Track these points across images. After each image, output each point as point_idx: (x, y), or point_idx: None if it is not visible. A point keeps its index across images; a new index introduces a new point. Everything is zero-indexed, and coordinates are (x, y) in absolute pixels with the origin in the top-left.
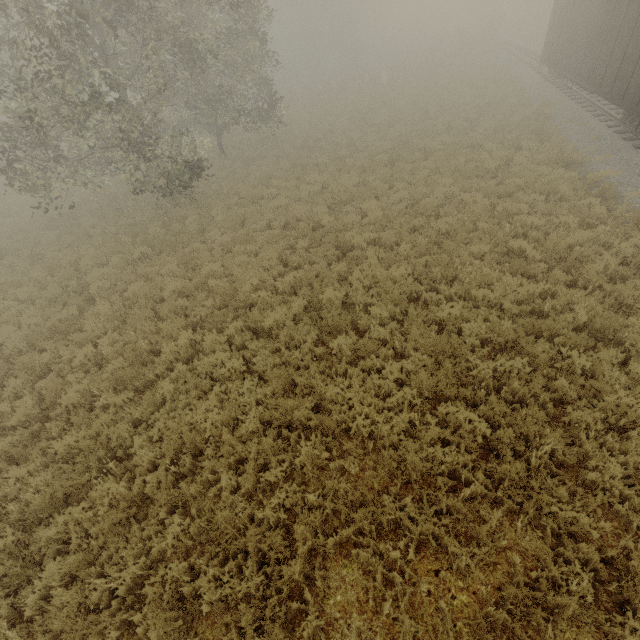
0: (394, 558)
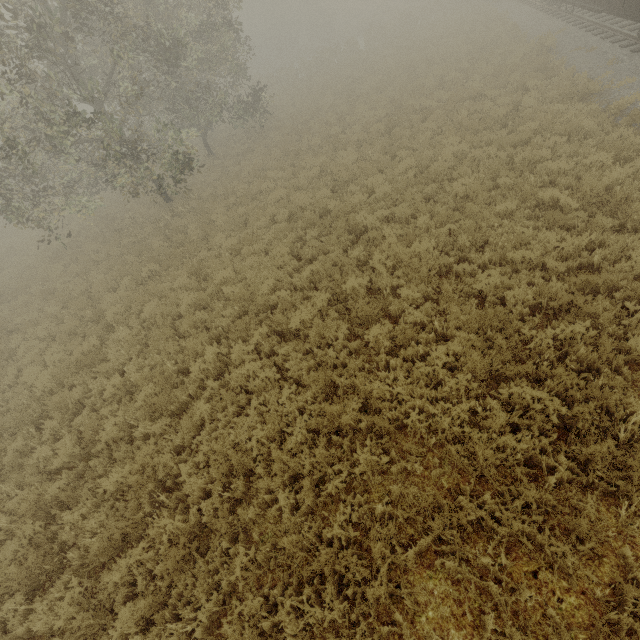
0: (484, 564)
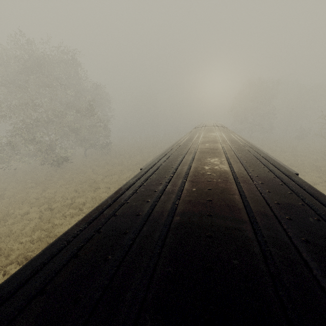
0: None
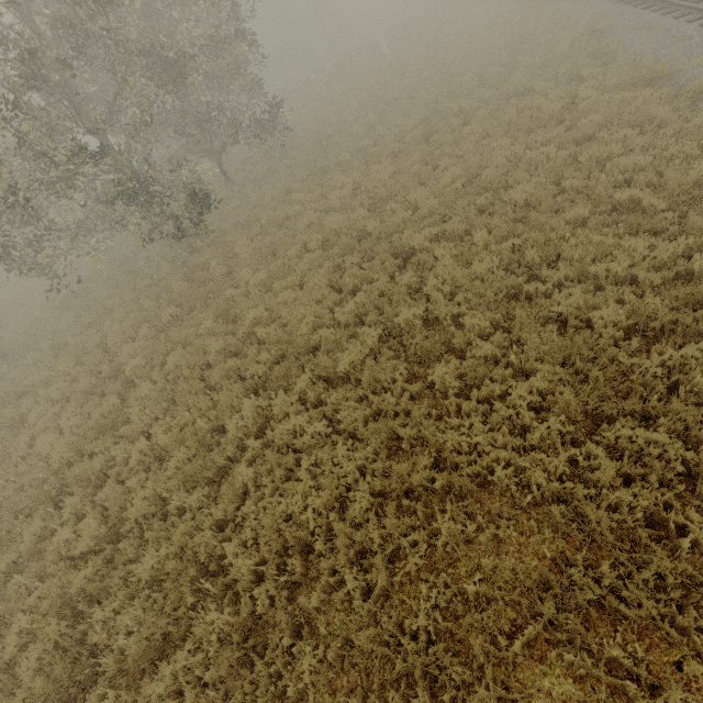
0: (613, 656)
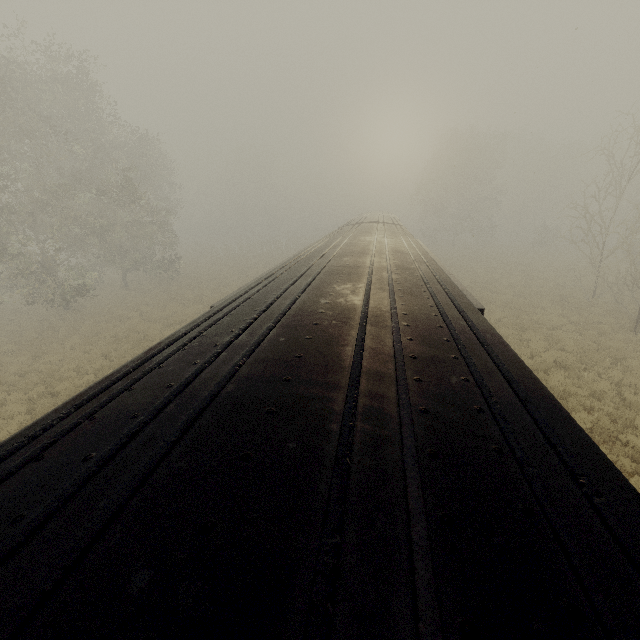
0: None
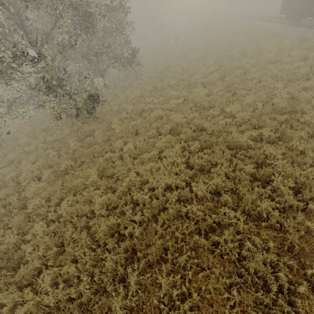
0: None
